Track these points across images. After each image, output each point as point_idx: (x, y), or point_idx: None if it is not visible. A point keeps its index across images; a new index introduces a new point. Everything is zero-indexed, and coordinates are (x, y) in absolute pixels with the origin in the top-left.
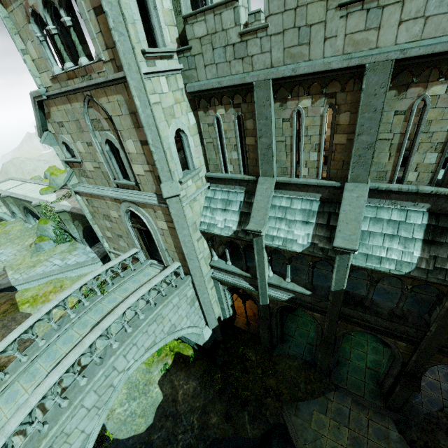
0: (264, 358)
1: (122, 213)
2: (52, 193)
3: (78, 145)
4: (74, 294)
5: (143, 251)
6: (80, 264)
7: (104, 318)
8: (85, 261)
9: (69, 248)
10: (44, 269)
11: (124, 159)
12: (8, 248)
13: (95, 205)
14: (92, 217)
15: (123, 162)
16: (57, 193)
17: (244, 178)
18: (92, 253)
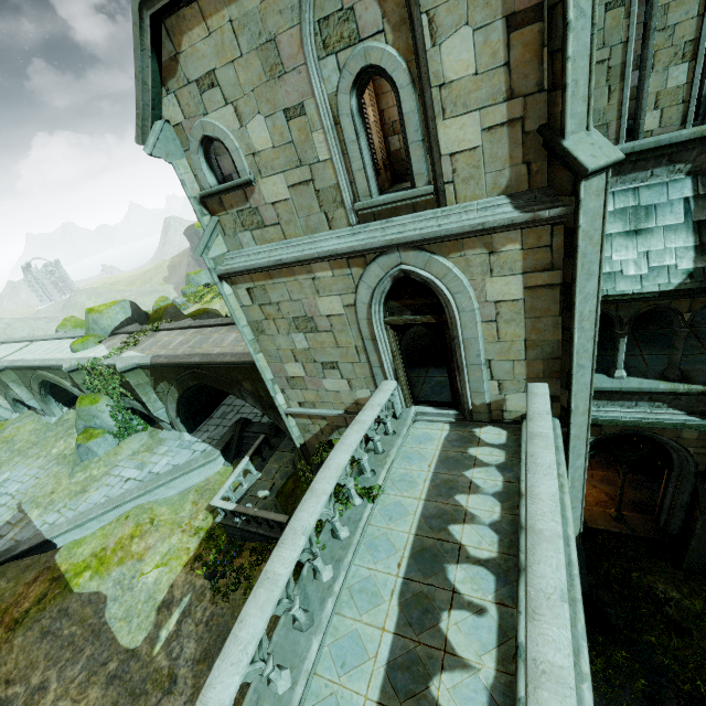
0: (703, 590)
1: (365, 292)
2: (95, 346)
3: (251, 133)
4: (323, 509)
5: (399, 387)
6: (181, 468)
7: (528, 558)
8: (189, 461)
9: (147, 444)
10: (107, 492)
11: (409, 120)
12: (19, 467)
13: (273, 298)
14: (254, 336)
15: (403, 132)
16: (105, 344)
17: (704, 131)
18: (197, 443)
